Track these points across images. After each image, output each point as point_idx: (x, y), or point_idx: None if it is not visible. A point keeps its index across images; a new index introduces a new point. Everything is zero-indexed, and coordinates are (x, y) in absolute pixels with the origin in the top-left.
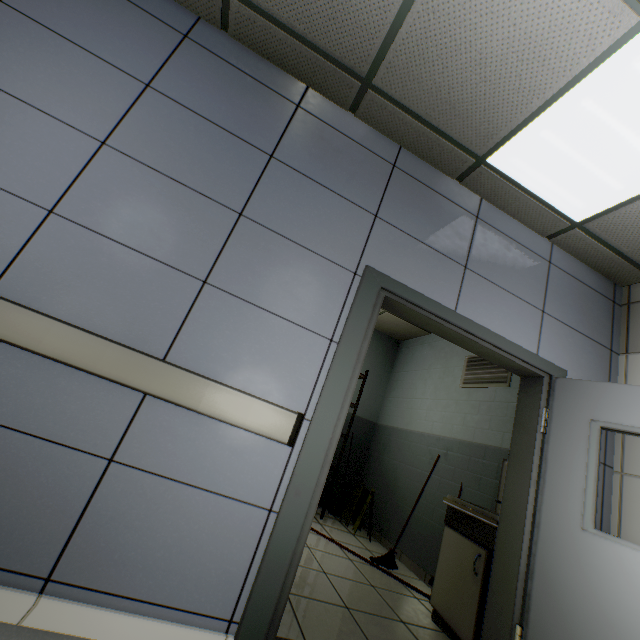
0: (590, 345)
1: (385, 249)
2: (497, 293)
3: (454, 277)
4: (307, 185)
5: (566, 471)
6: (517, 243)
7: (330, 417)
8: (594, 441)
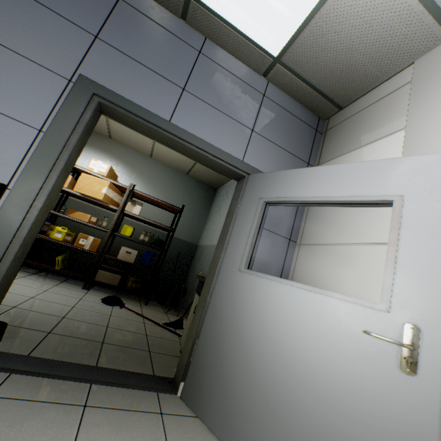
0: (291, 158)
1: (104, 65)
2: (212, 112)
3: (172, 95)
4: (22, 0)
5: (240, 235)
6: (236, 77)
7: (31, 188)
8: (258, 212)
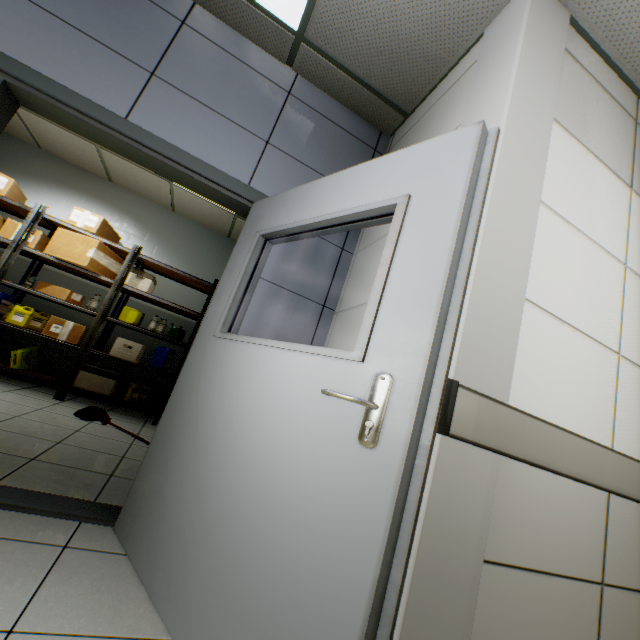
0: None
1: (16, 28)
2: (200, 111)
3: (132, 82)
4: None
5: (227, 288)
6: (243, 64)
7: None
8: (251, 251)
